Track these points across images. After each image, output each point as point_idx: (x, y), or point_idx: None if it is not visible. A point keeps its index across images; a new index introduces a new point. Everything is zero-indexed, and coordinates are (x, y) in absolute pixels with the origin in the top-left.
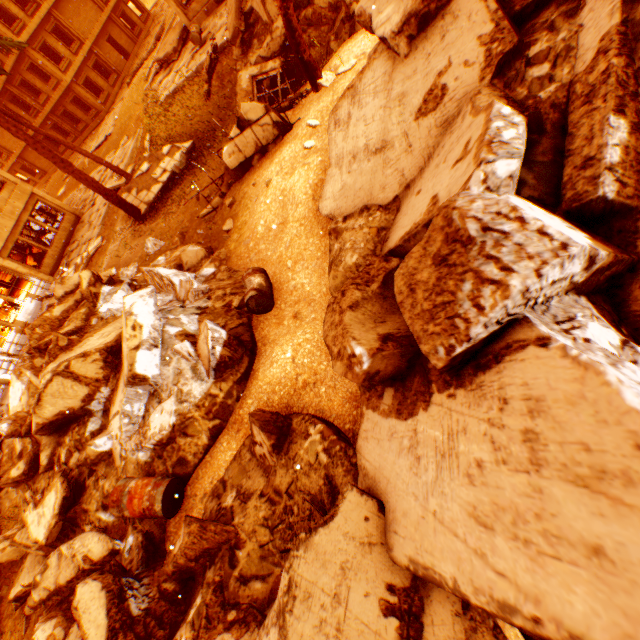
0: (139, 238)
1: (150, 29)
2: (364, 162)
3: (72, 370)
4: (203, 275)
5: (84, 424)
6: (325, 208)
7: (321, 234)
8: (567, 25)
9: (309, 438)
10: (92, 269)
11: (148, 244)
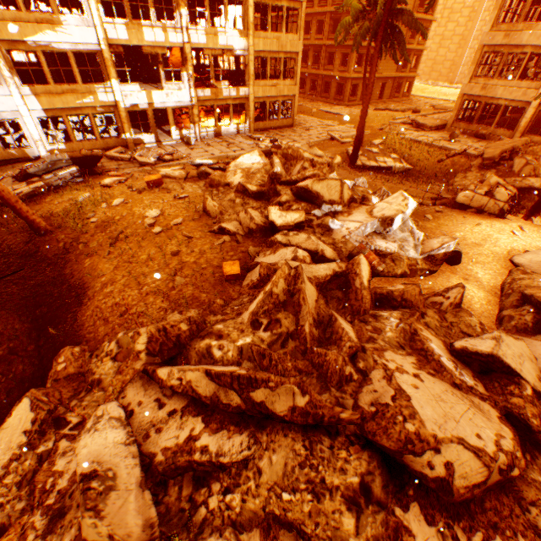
0: (344, 170)
1: (402, 101)
2: None
3: (343, 186)
4: None
5: (314, 207)
6: (518, 260)
7: (503, 266)
8: None
9: (471, 318)
10: None
11: (360, 179)
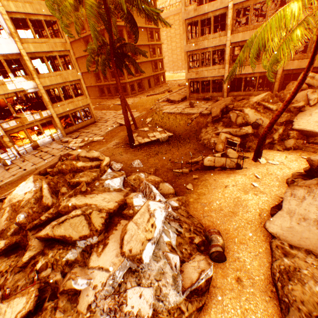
0: (127, 153)
1: (162, 85)
2: (313, 226)
3: (91, 216)
4: (170, 203)
5: (66, 250)
6: (271, 228)
7: (262, 238)
8: None
9: None
10: (90, 146)
11: (135, 161)
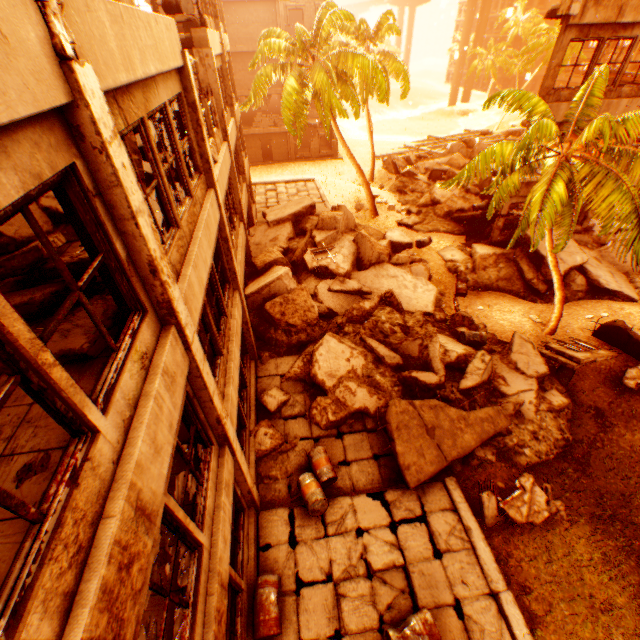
0: None
1: None
2: (616, 279)
3: None
4: None
5: None
6: (635, 296)
7: None
8: (577, 242)
9: None
10: None
11: None
